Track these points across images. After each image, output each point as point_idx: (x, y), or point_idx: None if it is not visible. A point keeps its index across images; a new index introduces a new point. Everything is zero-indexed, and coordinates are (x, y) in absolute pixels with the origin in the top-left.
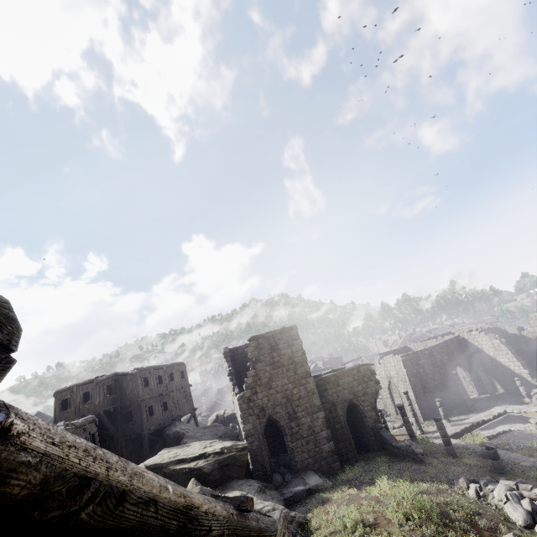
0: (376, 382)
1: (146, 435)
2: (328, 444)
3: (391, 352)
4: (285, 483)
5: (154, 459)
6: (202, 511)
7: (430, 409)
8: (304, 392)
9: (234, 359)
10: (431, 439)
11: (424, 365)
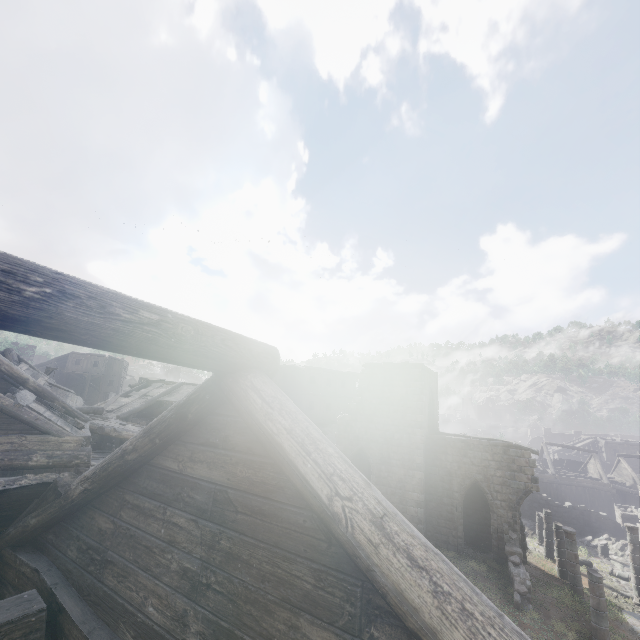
0: (531, 477)
1: None
2: (416, 508)
3: None
4: None
5: None
6: None
7: None
8: (406, 441)
9: None
10: (633, 616)
11: None
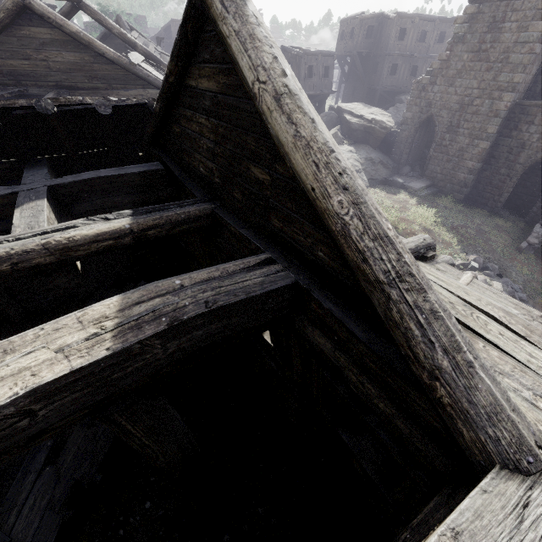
0: None
1: (379, 90)
2: (466, 175)
3: None
4: (403, 175)
5: (344, 104)
6: (99, 48)
7: None
8: (485, 108)
9: None
10: None
11: None
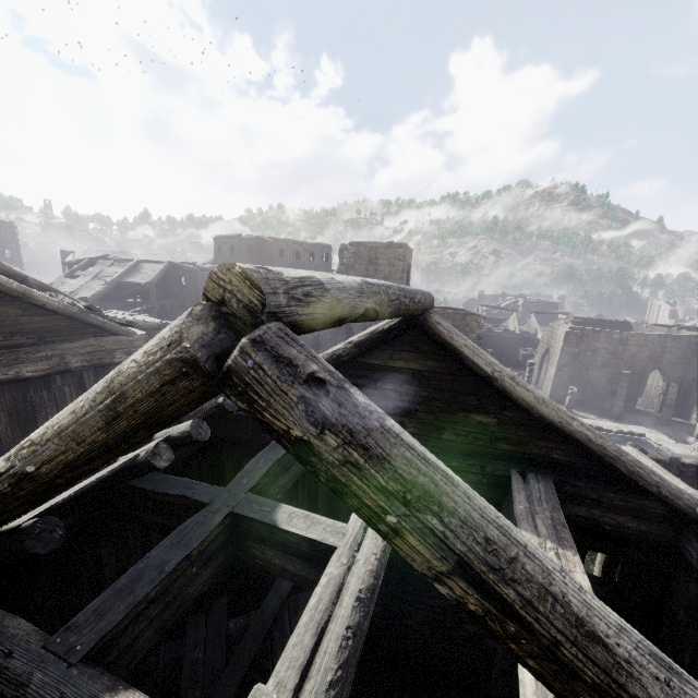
0: (478, 336)
1: None
2: None
3: (595, 321)
4: None
5: None
6: (38, 299)
7: (568, 394)
8: None
9: None
10: None
11: (598, 349)
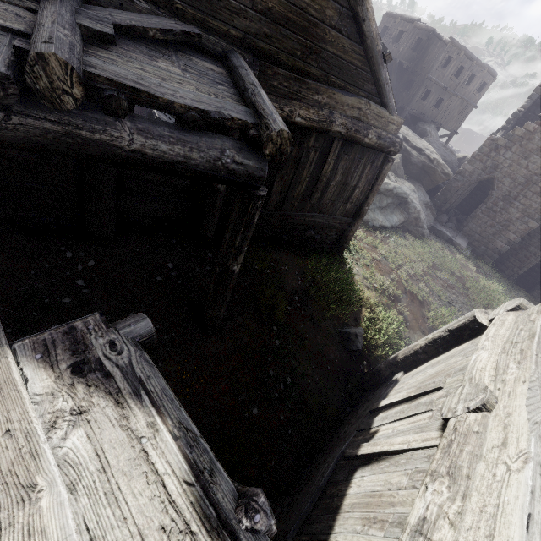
0: None
1: (407, 111)
2: (504, 245)
3: None
4: (444, 224)
5: None
6: (366, 5)
7: None
8: None
9: (539, 105)
10: None
11: None
